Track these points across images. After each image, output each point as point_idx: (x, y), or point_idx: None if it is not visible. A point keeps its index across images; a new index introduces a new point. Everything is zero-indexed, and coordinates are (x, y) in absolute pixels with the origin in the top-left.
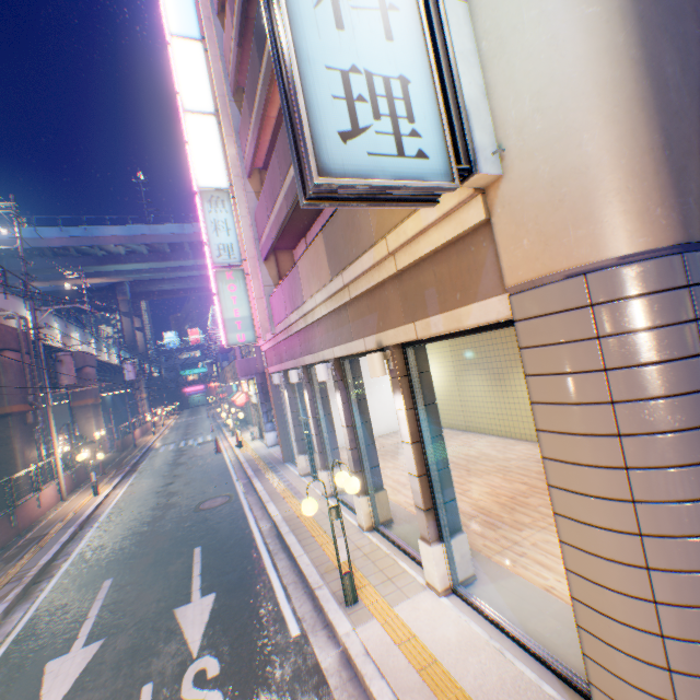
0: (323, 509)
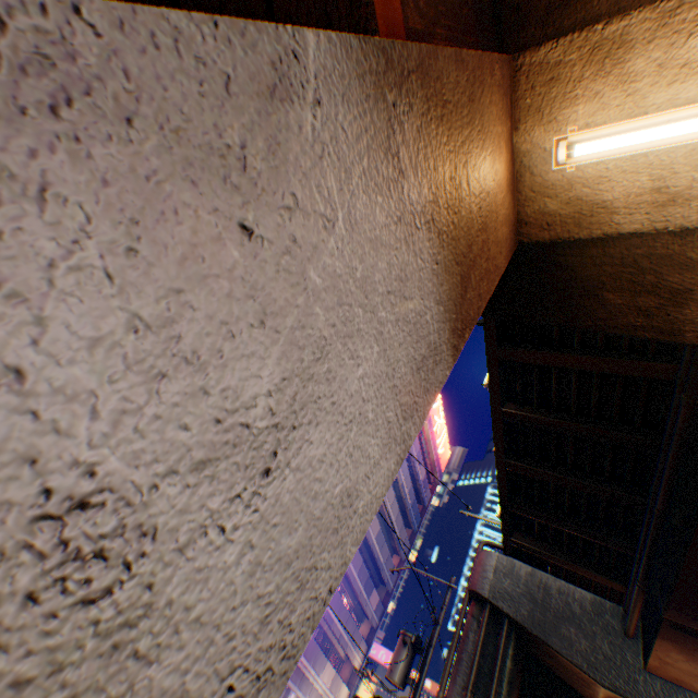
0: None
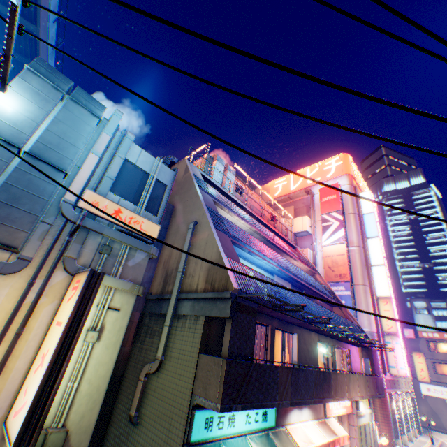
0: (414, 445)
